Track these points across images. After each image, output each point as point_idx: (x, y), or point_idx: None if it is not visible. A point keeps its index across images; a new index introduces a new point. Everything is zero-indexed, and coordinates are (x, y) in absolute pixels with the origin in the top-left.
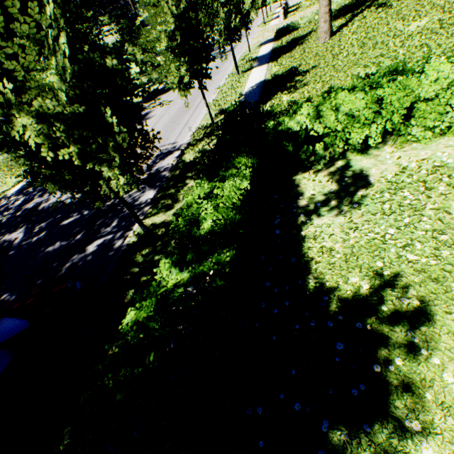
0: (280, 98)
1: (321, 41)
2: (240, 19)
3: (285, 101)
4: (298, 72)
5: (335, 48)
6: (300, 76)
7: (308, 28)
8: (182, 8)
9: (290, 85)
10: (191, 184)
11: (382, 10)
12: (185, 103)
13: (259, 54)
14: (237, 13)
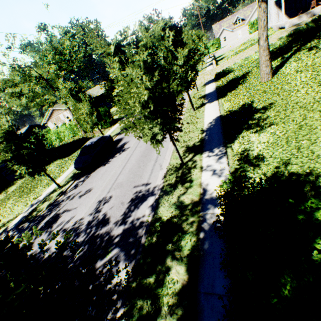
0: (247, 136)
1: (264, 80)
2: (193, 73)
3: (255, 141)
4: (254, 108)
5: (284, 85)
6: (259, 112)
7: (242, 70)
8: (154, 80)
9: (252, 122)
10: (174, 271)
11: (317, 51)
12: (156, 150)
13: (206, 92)
14: (191, 70)
